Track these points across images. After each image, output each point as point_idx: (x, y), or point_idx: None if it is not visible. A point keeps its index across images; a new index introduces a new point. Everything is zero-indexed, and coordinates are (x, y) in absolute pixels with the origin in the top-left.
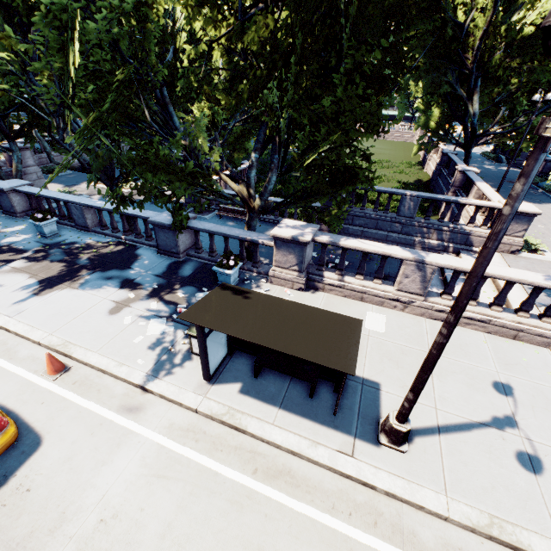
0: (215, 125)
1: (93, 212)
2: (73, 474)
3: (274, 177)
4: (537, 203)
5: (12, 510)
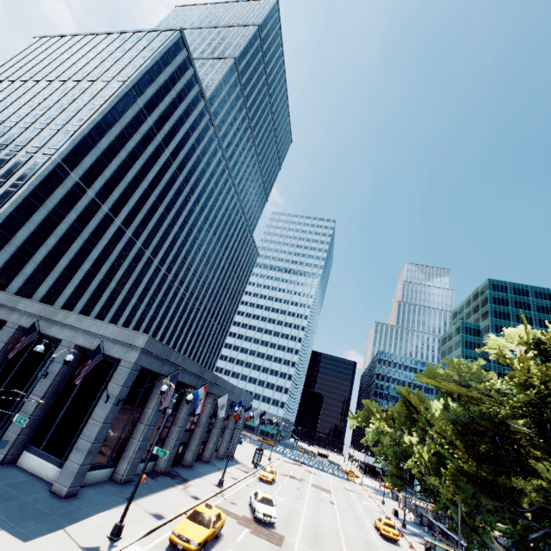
0: (547, 542)
1: (456, 543)
2: (401, 550)
3: (513, 549)
4: None
5: (392, 545)
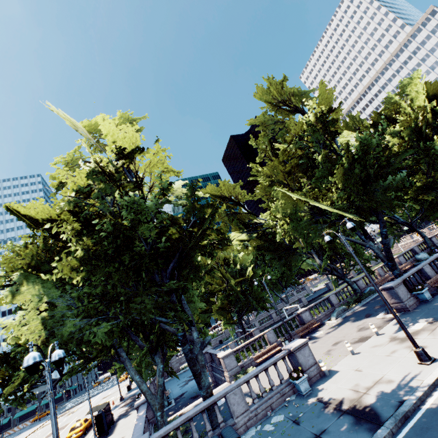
0: None
1: None
2: None
3: None
4: (357, 321)
5: None
